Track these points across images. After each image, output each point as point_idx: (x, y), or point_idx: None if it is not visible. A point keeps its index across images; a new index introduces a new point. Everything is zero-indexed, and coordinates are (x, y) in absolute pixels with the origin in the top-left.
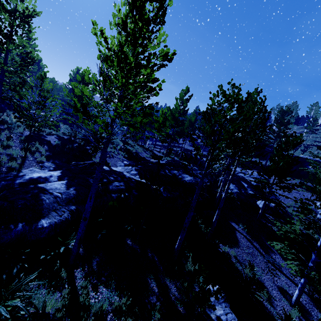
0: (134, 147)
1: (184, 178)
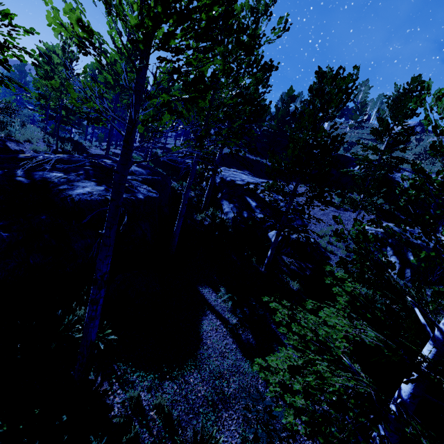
0: (5, 128)
1: (72, 191)
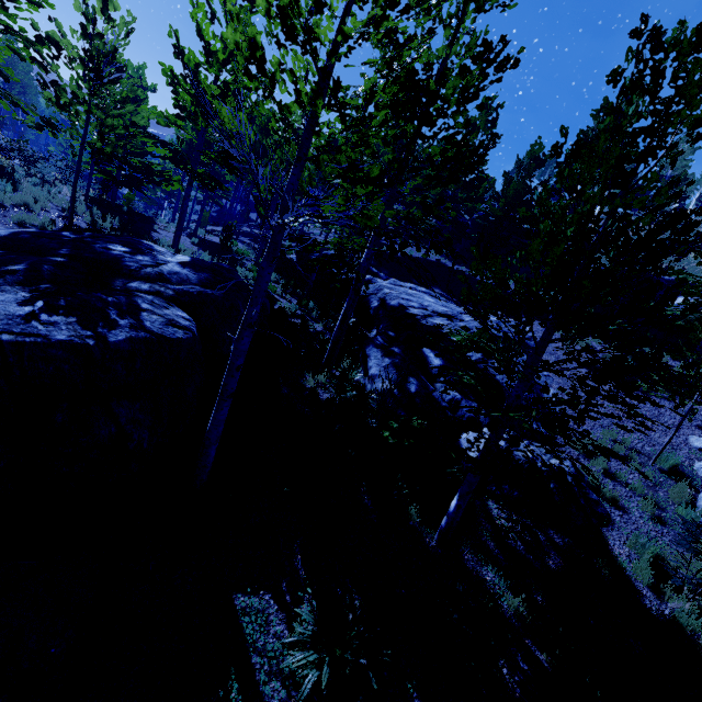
0: None
1: None
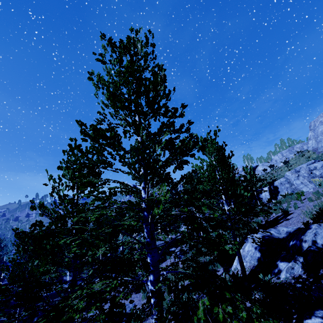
0: None
1: None
